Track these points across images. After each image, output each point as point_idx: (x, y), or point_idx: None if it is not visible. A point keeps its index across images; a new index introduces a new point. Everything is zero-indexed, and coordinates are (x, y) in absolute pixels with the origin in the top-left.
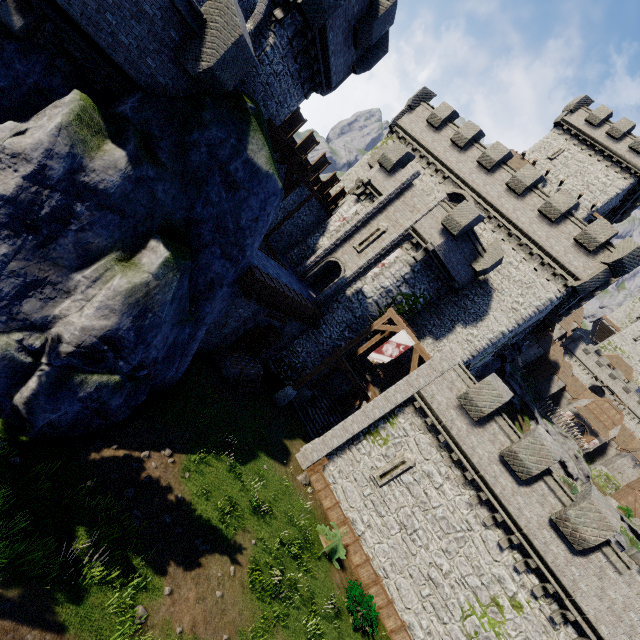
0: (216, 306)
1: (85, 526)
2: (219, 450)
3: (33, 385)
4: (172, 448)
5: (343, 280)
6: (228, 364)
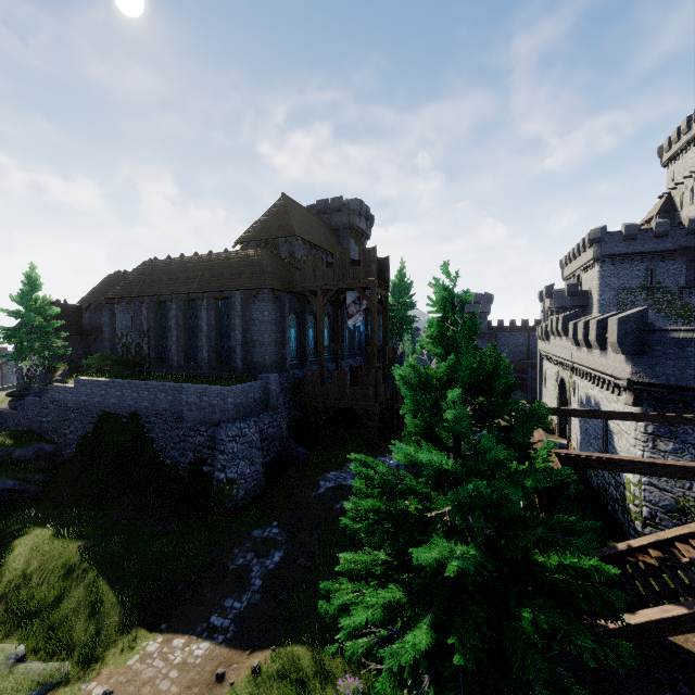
0: None
1: None
2: None
3: None
4: None
5: None
6: None
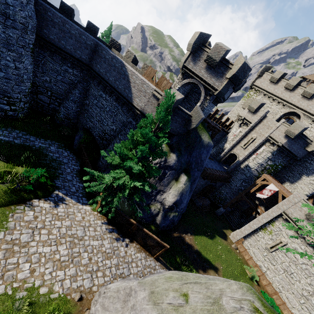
0: (195, 185)
1: (177, 255)
2: (202, 234)
3: (160, 216)
4: (190, 233)
5: (238, 162)
6: (197, 201)
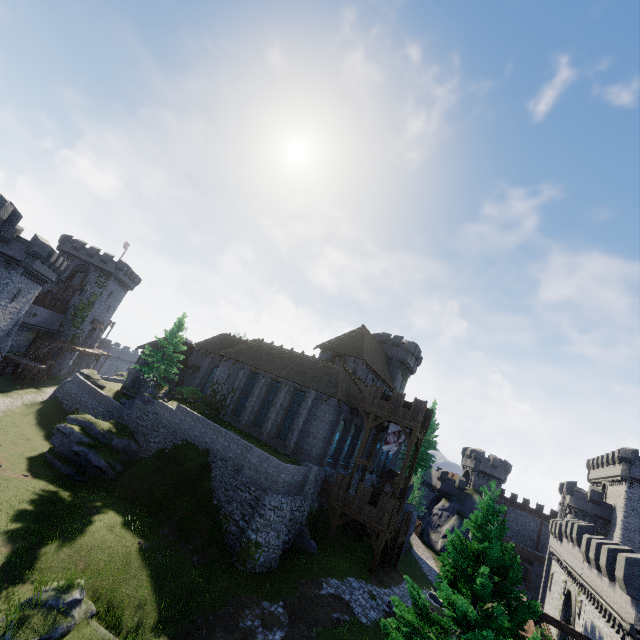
0: None
1: None
2: None
3: (438, 542)
4: None
5: None
6: None
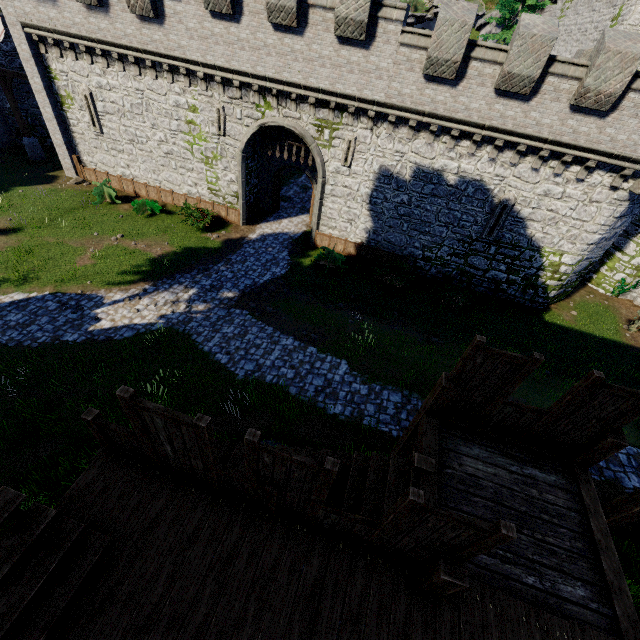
0: None
1: None
2: None
3: None
4: None
5: None
6: None
